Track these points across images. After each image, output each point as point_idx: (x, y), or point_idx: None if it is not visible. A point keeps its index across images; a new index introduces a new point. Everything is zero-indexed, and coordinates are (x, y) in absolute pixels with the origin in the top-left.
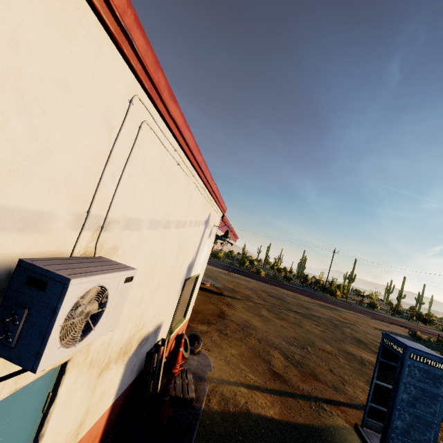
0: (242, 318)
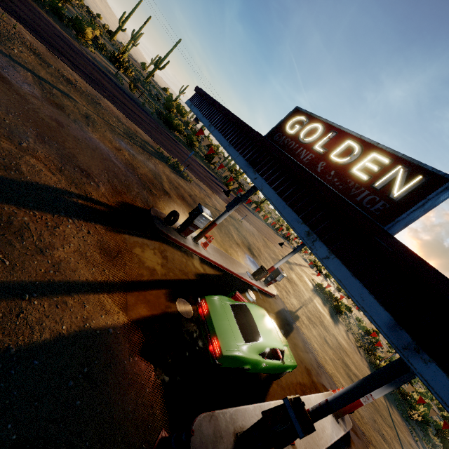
0: (337, 378)
